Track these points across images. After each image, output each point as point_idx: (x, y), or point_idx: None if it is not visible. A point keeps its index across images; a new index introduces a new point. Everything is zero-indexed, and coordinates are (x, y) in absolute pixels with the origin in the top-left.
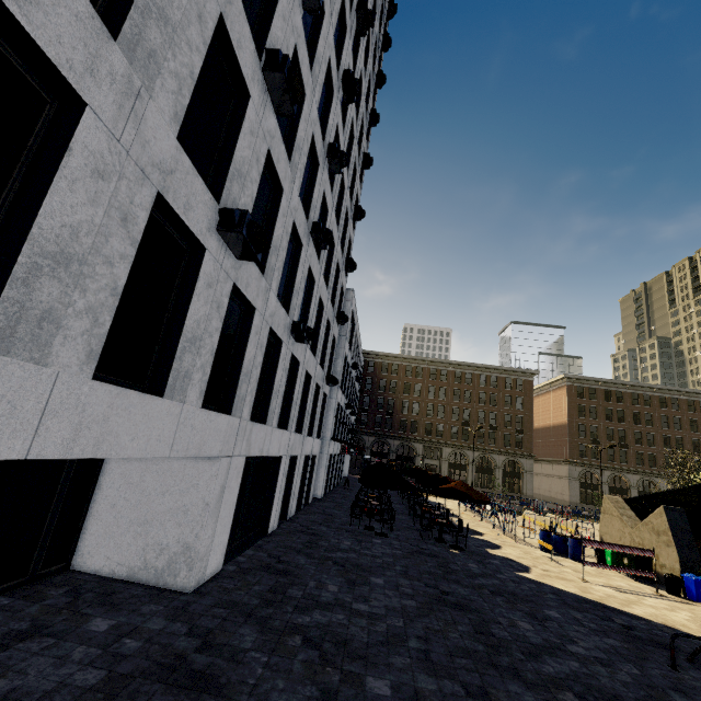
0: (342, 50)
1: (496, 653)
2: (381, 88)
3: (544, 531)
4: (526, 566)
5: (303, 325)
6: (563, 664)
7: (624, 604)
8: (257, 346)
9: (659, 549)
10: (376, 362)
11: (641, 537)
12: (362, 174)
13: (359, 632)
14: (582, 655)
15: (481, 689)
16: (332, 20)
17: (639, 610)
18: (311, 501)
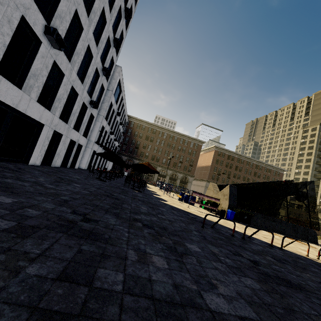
0: None
1: (114, 209)
2: None
3: (182, 192)
4: (166, 200)
5: (54, 30)
6: (149, 217)
7: (199, 214)
8: (3, 17)
9: (223, 201)
10: (135, 122)
11: (218, 197)
12: None
13: (30, 189)
14: (162, 218)
15: (84, 213)
16: None
17: (203, 216)
18: (78, 168)
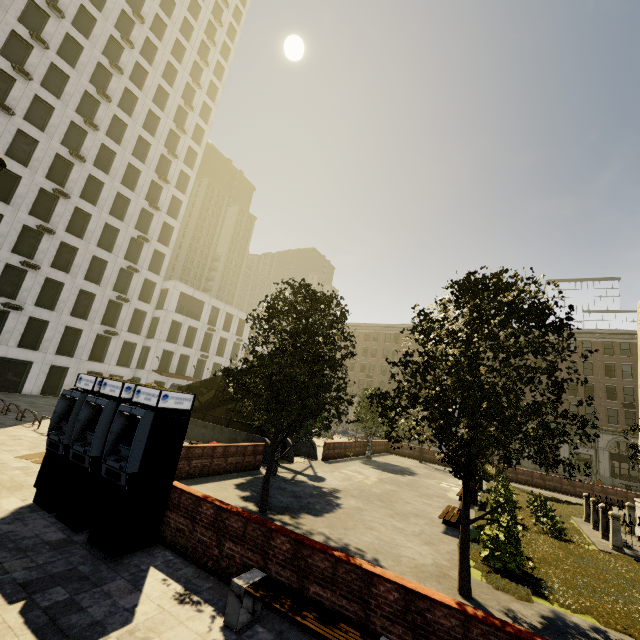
0: (70, 175)
1: None
2: (176, 158)
3: None
4: None
5: (6, 304)
6: None
7: None
8: None
9: None
10: None
11: None
12: (180, 210)
13: None
14: None
15: None
16: (39, 173)
17: None
18: None
